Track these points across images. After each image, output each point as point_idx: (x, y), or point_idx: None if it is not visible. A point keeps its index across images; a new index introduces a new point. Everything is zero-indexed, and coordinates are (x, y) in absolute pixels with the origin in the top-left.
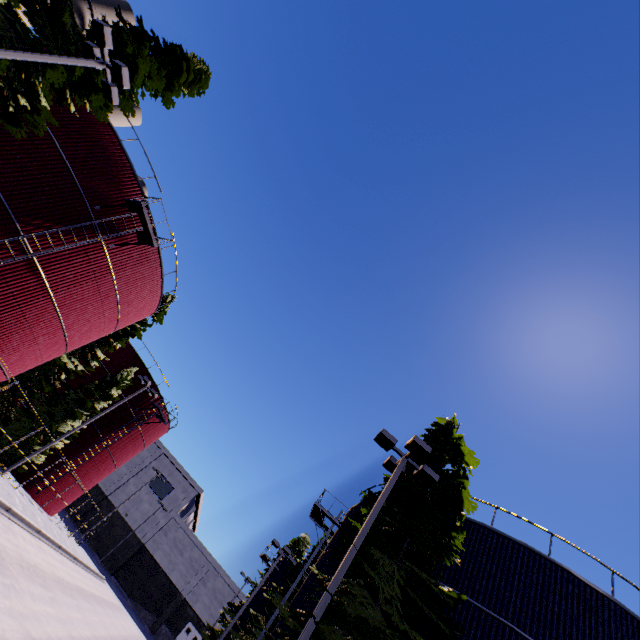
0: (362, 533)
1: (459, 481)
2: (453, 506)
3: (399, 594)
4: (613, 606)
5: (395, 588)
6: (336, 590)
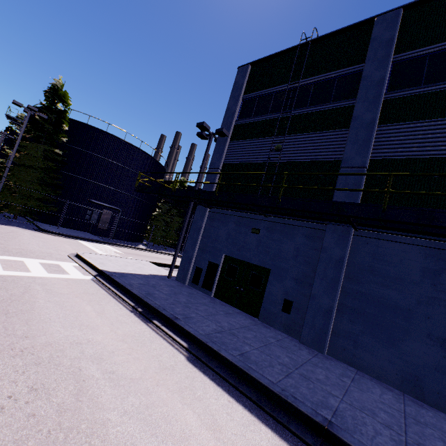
0: (18, 142)
1: (64, 113)
2: (59, 125)
3: (43, 154)
4: (123, 142)
5: (38, 154)
6: (18, 157)
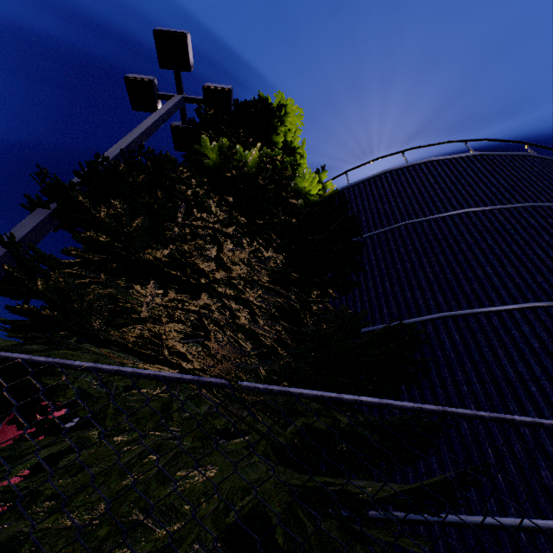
0: (115, 148)
1: None
2: None
3: None
4: (480, 157)
5: None
6: None
